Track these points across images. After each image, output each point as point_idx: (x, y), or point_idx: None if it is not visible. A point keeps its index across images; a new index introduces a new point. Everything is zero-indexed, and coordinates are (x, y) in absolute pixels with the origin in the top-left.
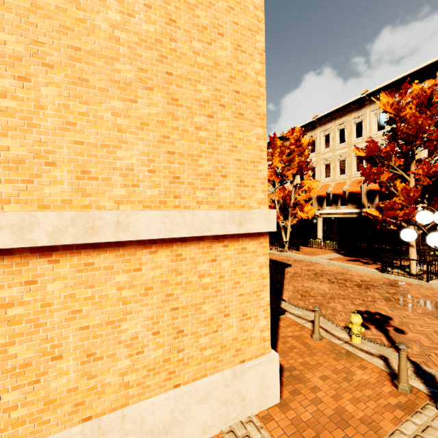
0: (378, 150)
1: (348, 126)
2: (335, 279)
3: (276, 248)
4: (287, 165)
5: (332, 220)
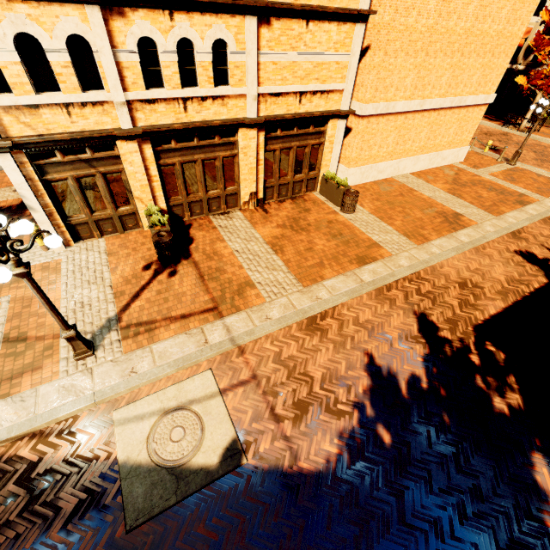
0: None
1: None
2: None
3: None
4: None
5: None
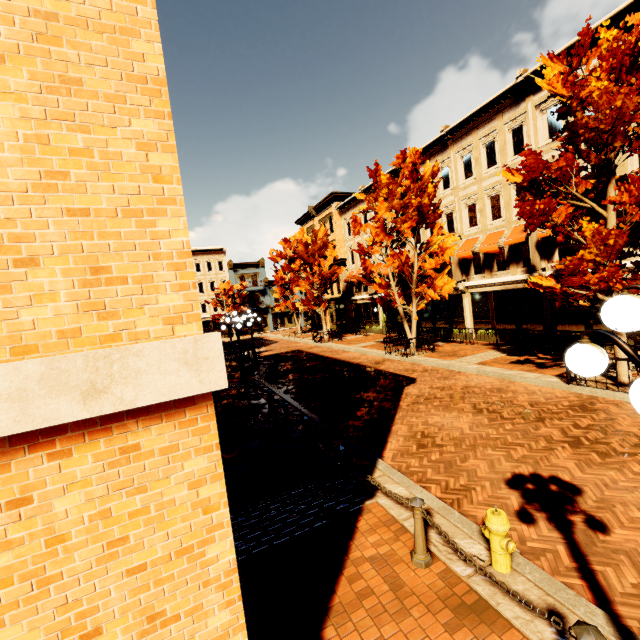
0: (543, 168)
1: (499, 137)
2: (485, 404)
3: (399, 350)
4: (403, 214)
5: (487, 296)
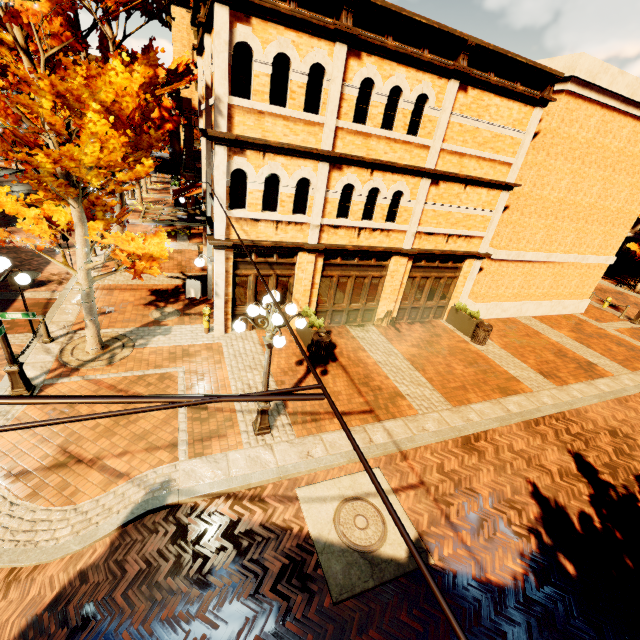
0: None
1: None
2: None
3: None
4: None
5: None
